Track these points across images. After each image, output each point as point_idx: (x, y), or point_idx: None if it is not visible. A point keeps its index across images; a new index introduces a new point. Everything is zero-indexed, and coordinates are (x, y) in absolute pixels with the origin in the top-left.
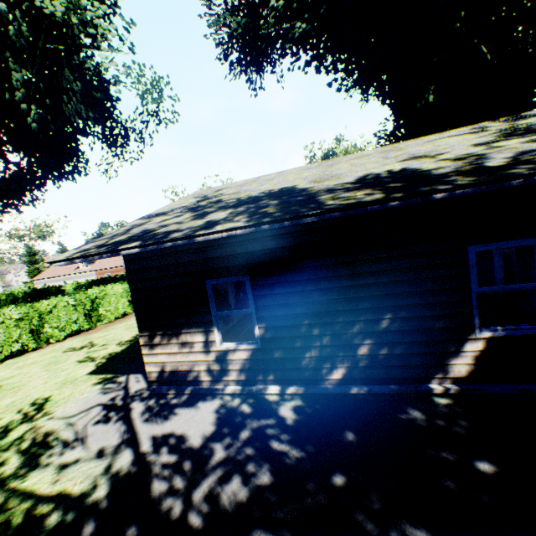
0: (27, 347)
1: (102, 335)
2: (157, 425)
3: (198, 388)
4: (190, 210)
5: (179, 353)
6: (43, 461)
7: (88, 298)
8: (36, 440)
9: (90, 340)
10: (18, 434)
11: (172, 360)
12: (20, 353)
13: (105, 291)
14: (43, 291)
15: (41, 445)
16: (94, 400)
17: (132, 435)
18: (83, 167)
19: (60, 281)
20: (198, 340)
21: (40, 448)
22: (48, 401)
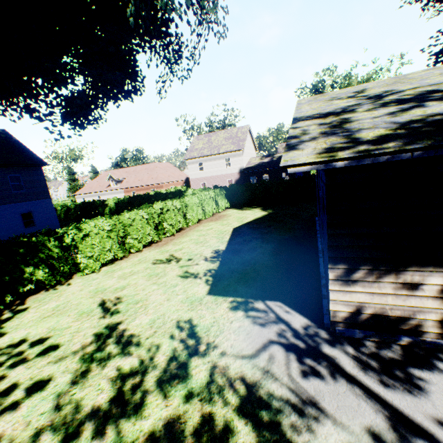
0: (116, 256)
1: (176, 248)
2: (415, 398)
3: (418, 340)
4: (407, 102)
5: (392, 295)
6: (290, 438)
7: (156, 213)
8: (239, 390)
9: (168, 253)
10: (203, 374)
11: (377, 302)
12: (109, 261)
13: (167, 206)
14: (89, 204)
15: (256, 402)
16: (257, 334)
17: (393, 410)
18: (138, 86)
19: (95, 197)
20: (432, 282)
21: (261, 409)
22: (195, 326)
